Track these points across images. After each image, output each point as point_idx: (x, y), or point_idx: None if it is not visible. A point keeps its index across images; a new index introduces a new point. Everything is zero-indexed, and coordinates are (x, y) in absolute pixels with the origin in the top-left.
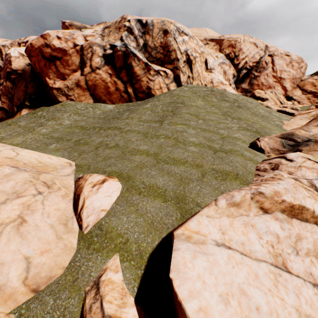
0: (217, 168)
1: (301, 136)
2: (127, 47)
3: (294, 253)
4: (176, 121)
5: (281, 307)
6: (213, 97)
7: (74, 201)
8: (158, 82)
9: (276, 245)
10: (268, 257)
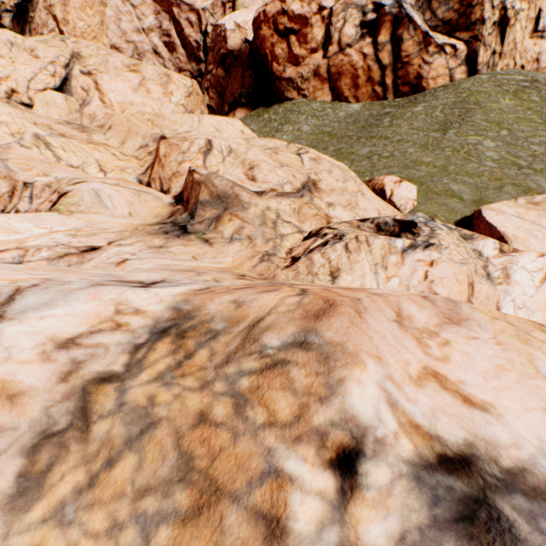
0: (519, 182)
1: None
2: (401, 6)
3: None
4: (466, 132)
5: None
6: (533, 94)
7: (377, 194)
8: (437, 65)
9: None
10: None
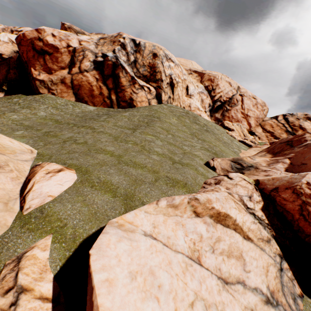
0: (170, 176)
1: (247, 162)
2: (118, 59)
3: (211, 251)
4: (147, 132)
5: (182, 289)
6: (187, 118)
7: (23, 184)
8: (141, 95)
9: (197, 243)
10: (186, 251)
